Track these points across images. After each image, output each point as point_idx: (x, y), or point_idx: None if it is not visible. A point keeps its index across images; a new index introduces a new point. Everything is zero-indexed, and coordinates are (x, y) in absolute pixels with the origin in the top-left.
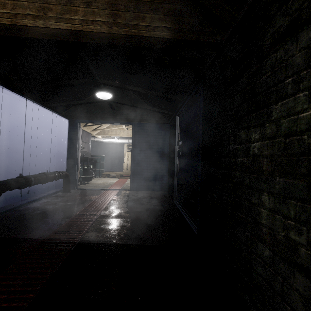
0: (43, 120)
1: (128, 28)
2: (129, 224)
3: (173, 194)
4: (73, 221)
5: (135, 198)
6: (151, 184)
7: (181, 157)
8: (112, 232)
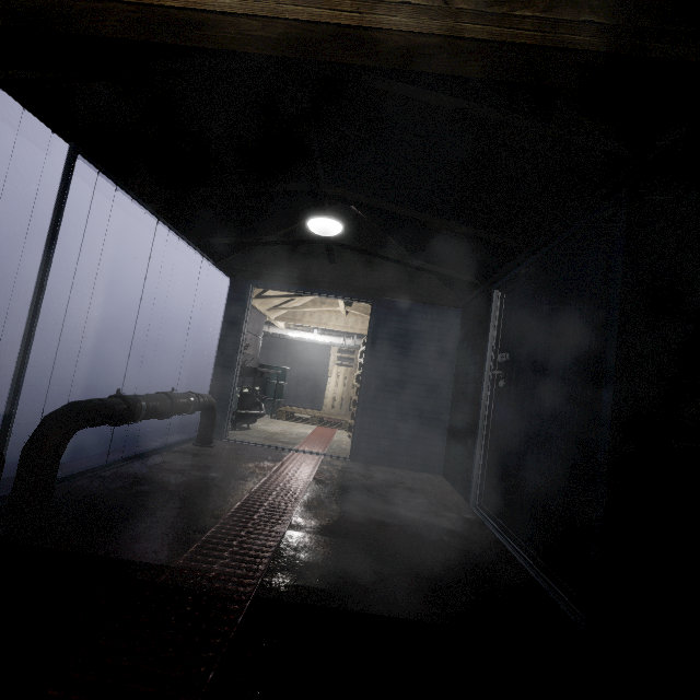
0: (180, 274)
1: (481, 24)
2: (374, 561)
3: (466, 486)
4: (228, 528)
5: (367, 482)
6: (402, 452)
7: (503, 394)
8: (336, 581)
